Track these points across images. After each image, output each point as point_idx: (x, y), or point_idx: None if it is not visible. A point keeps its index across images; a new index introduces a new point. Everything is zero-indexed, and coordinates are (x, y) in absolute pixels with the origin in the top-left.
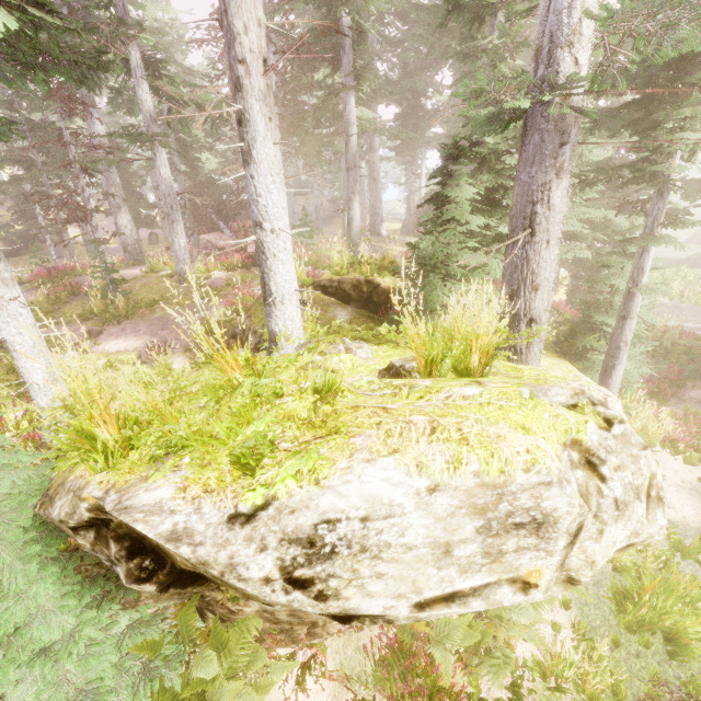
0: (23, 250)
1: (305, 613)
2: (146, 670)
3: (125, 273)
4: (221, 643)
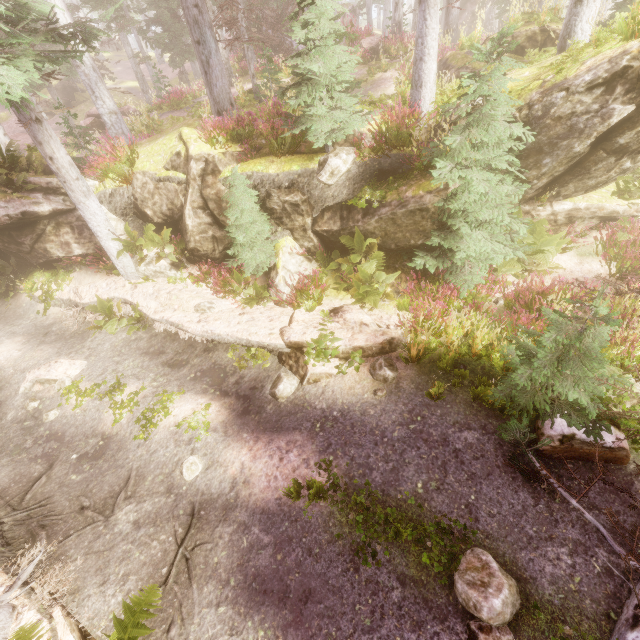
0: (72, 101)
1: (577, 212)
2: (511, 234)
3: (234, 91)
4: (535, 228)
